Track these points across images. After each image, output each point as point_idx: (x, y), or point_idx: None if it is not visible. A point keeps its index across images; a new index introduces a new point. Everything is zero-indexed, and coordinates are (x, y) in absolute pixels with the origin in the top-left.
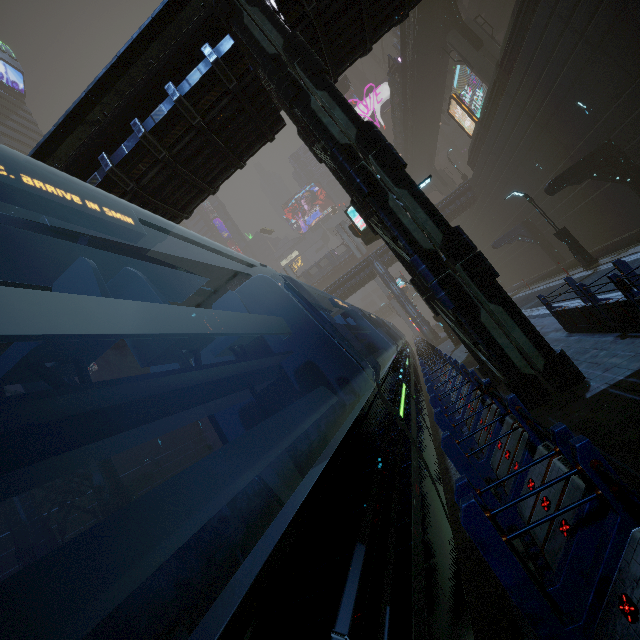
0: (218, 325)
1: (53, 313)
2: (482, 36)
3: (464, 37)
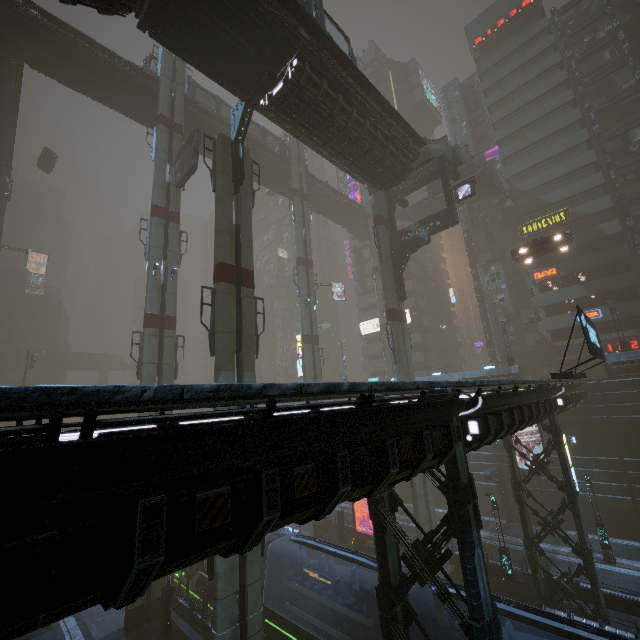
0: (339, 609)
1: (319, 598)
2: None
3: None
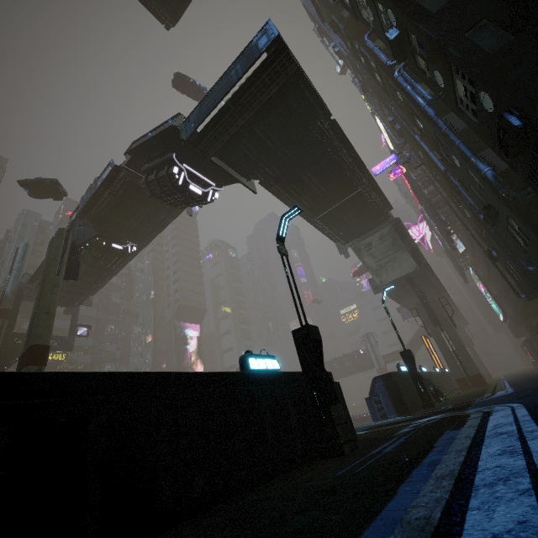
0: None
1: None
2: (441, 316)
3: (426, 312)
